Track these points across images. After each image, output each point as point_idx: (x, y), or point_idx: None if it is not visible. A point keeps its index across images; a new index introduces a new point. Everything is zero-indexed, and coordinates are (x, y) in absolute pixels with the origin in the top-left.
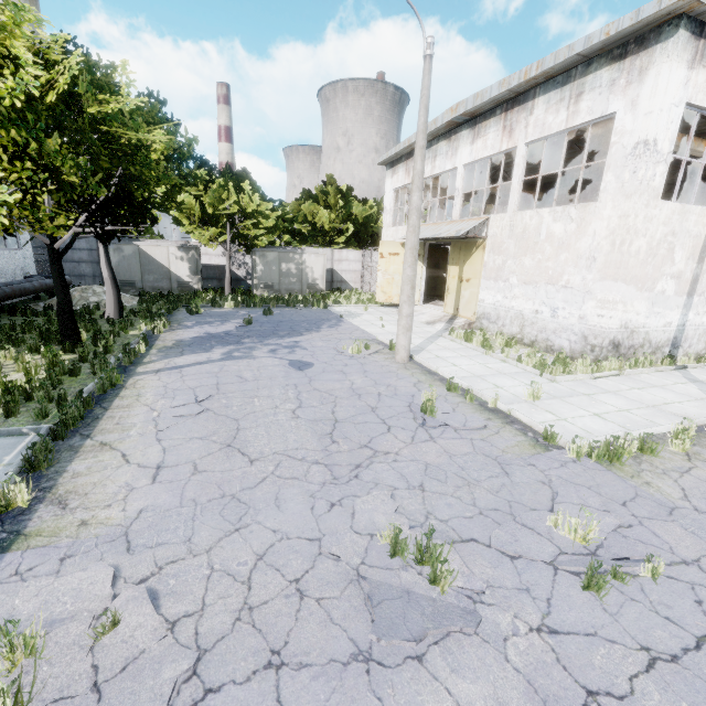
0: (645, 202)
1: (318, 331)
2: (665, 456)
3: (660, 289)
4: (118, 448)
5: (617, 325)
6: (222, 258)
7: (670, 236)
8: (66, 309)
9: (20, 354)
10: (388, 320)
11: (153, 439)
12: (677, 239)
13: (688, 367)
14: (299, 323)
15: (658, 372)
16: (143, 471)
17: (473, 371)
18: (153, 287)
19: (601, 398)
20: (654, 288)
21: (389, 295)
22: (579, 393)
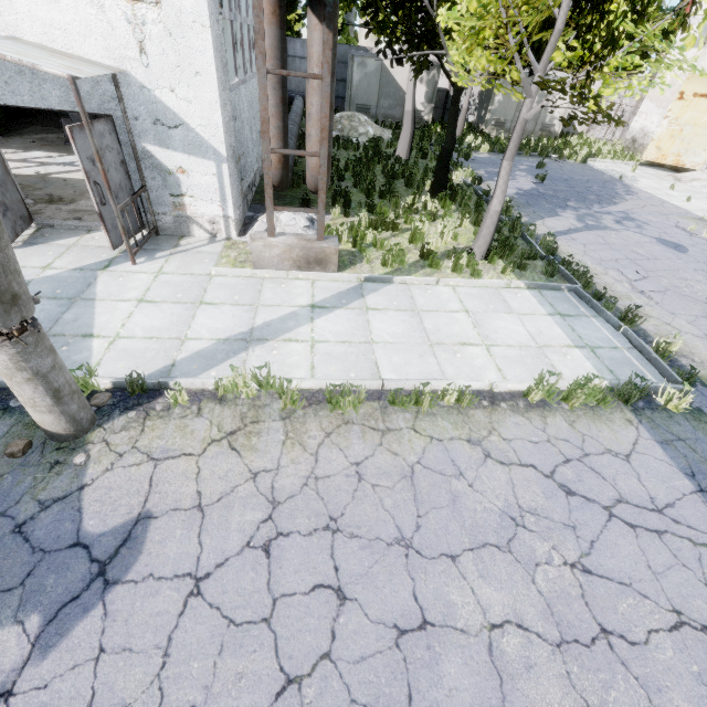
0: None
1: (624, 199)
2: None
3: None
4: (651, 315)
5: None
6: (444, 79)
7: None
8: (449, 157)
9: (432, 202)
10: (678, 190)
11: (666, 312)
12: None
13: None
14: (589, 185)
15: None
16: (704, 341)
17: None
18: (385, 115)
19: None
20: None
21: (665, 152)
22: None
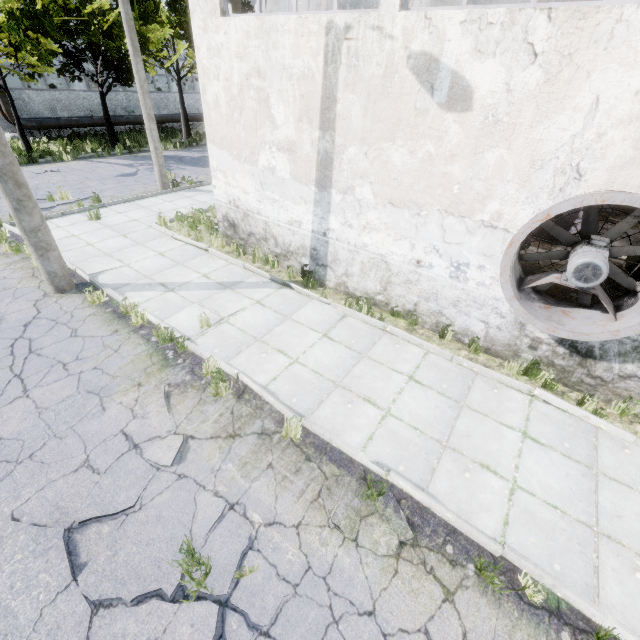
0: (202, 23)
1: None
2: (2, 248)
3: (266, 164)
4: None
5: (225, 200)
6: None
7: (255, 78)
8: (108, 126)
9: (84, 144)
10: None
11: None
12: (270, 83)
13: (296, 290)
14: None
15: (246, 269)
16: None
17: (158, 206)
18: None
19: (116, 239)
20: (257, 161)
21: None
22: (126, 233)
